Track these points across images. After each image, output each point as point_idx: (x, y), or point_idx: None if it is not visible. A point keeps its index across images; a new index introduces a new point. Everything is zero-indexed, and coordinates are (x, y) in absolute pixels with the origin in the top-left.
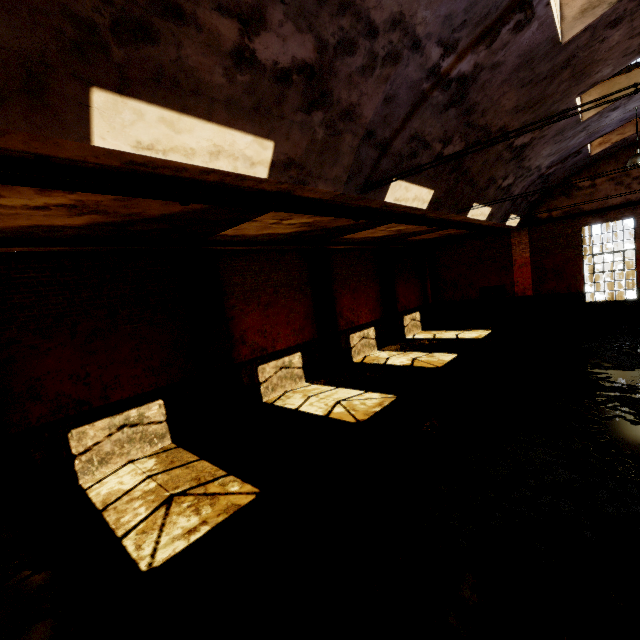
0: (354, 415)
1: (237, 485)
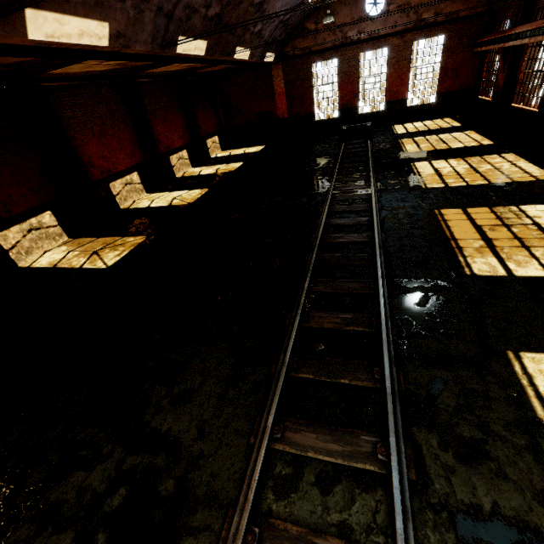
0: (186, 201)
1: (132, 238)
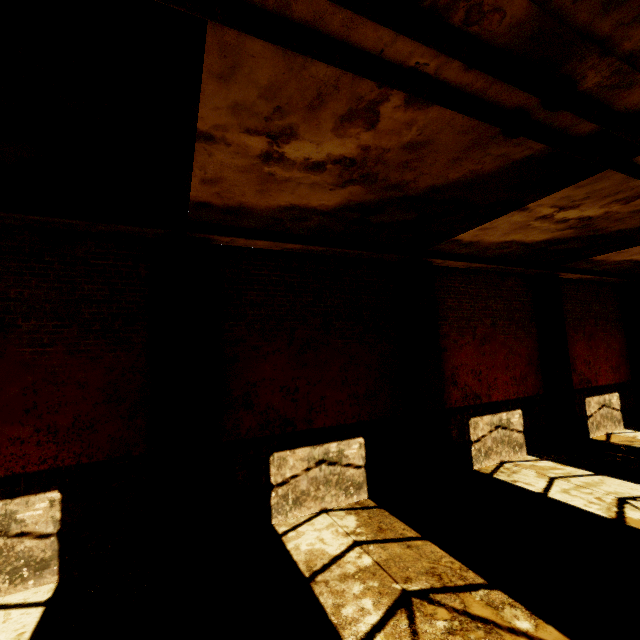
0: None
1: (524, 618)
